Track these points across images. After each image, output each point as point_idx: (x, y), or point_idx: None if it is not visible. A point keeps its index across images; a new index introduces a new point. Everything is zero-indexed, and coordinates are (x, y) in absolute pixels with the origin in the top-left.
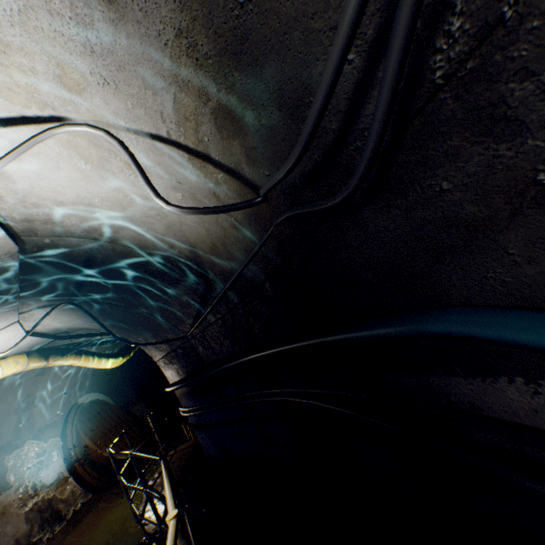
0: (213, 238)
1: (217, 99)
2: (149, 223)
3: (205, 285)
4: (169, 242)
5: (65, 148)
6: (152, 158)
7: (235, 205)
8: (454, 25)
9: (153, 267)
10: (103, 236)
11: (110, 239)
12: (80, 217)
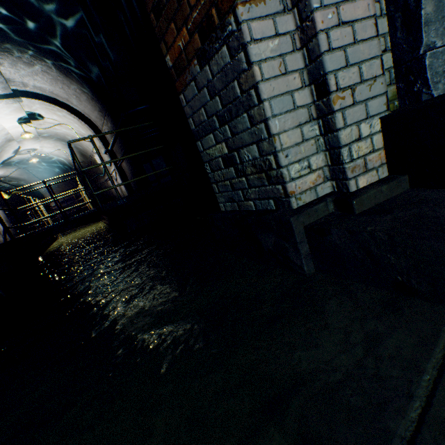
0: (75, 163)
1: (80, 155)
2: (62, 158)
3: (70, 170)
4: (65, 161)
5: (56, 150)
6: (69, 154)
7: (81, 162)
8: (94, 161)
9: (57, 164)
10: (49, 157)
11: (50, 158)
12: (48, 154)
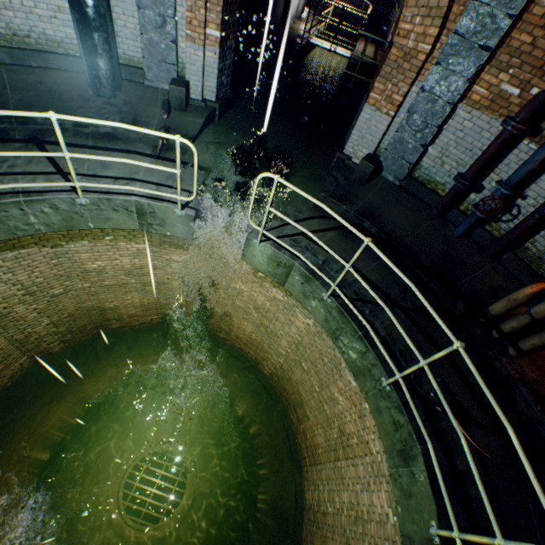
0: None
1: None
2: None
3: None
4: None
5: None
6: None
7: None
8: None
9: None
10: None
11: None
12: None
